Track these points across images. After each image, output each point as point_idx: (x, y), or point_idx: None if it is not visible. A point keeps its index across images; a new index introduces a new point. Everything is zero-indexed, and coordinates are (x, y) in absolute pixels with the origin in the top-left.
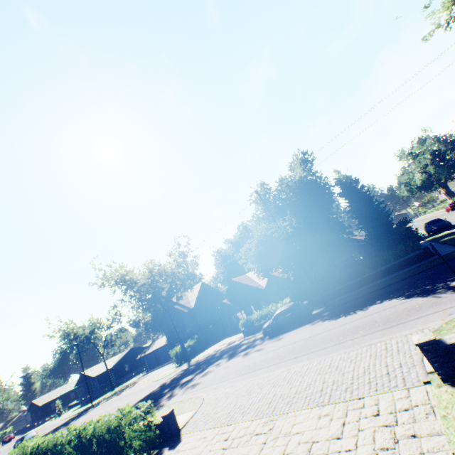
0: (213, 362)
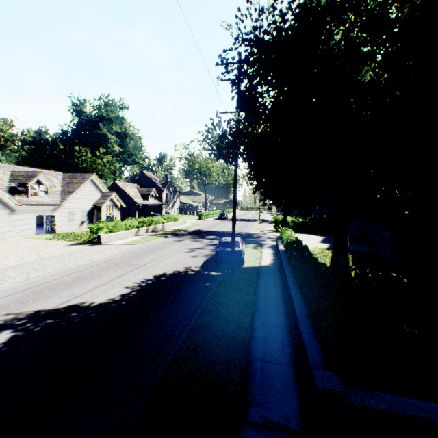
0: None
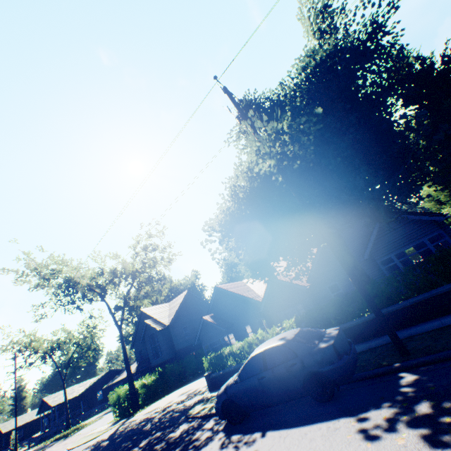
0: None
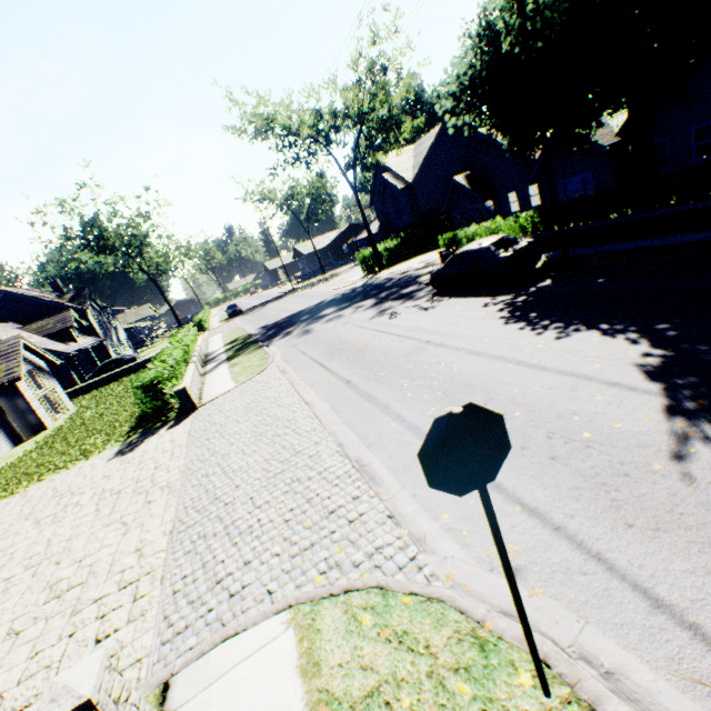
0: (364, 300)
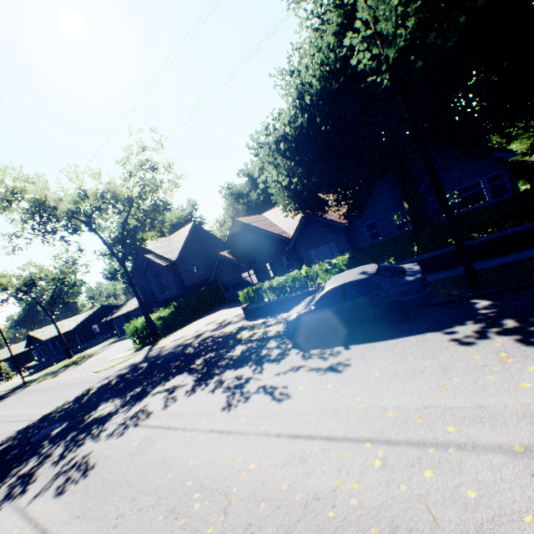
0: (169, 377)
